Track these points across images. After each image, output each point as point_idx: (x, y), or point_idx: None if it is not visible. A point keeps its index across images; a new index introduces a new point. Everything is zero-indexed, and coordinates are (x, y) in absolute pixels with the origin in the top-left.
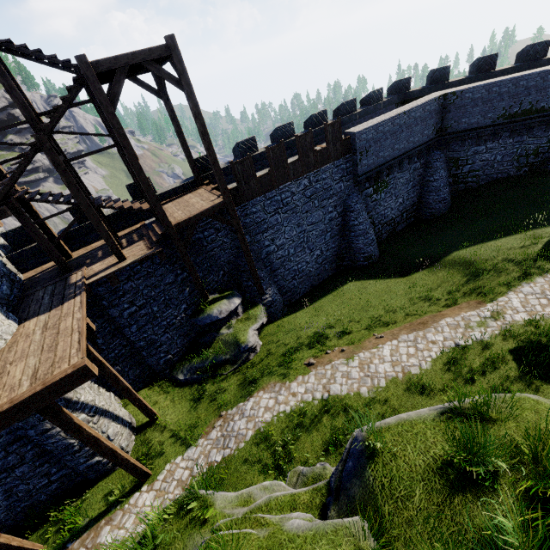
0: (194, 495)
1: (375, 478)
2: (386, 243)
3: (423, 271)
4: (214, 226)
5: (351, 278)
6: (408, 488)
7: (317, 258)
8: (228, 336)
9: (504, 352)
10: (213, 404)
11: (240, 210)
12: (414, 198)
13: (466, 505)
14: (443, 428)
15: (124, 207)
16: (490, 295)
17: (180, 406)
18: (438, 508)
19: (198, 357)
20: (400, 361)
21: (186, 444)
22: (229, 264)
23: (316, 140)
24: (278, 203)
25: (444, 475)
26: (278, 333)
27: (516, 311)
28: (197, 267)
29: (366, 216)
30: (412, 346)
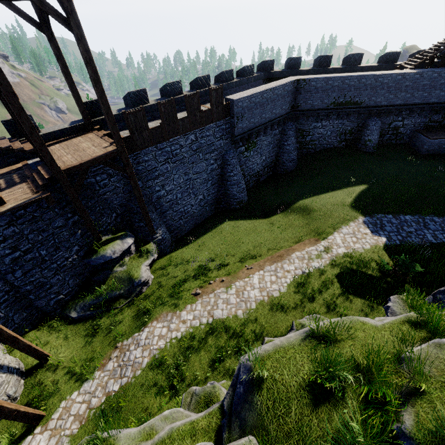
0: (97, 440)
1: (262, 402)
2: (252, 191)
3: (279, 214)
4: (106, 171)
5: (227, 218)
6: (287, 406)
7: (200, 201)
8: (121, 273)
9: (332, 277)
10: (108, 336)
11: (132, 157)
12: (273, 157)
13: (326, 413)
14: (307, 351)
15: (0, 146)
16: (323, 234)
17: (73, 343)
18: (308, 418)
19: (91, 295)
20: (266, 287)
21: (82, 379)
22: (121, 207)
23: (201, 100)
24: (168, 153)
25: (311, 391)
26: (167, 267)
27: (339, 246)
28: (89, 210)
29: (239, 169)
30: (274, 275)
